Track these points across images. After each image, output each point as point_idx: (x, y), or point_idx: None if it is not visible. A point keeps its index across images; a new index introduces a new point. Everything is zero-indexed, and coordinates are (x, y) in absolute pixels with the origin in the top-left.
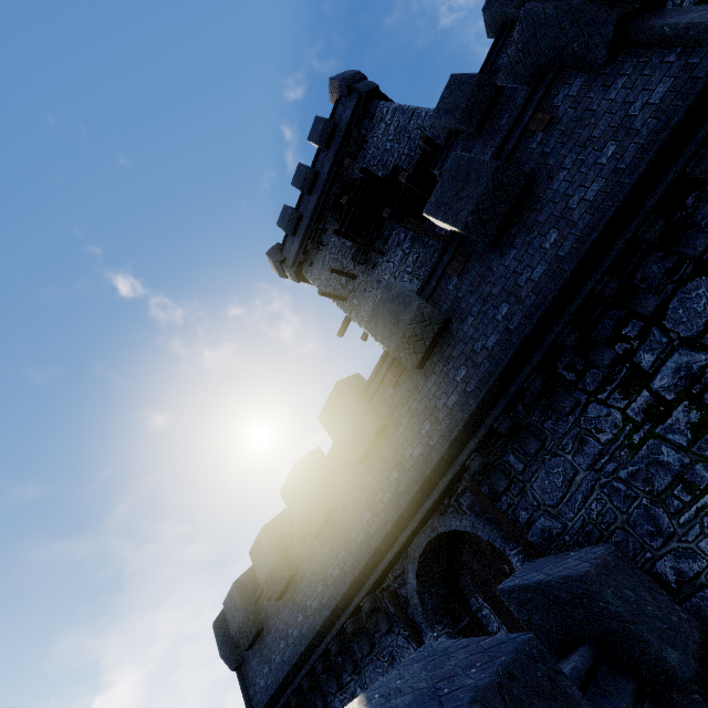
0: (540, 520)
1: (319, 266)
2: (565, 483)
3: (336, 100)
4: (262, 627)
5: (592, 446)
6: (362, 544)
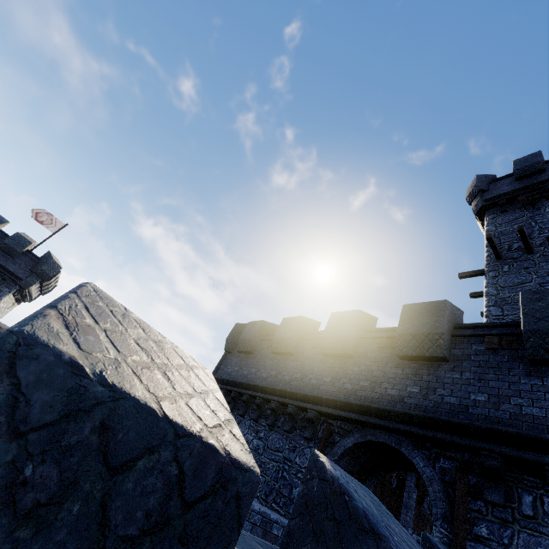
0: None
1: (508, 218)
2: None
3: None
4: (253, 352)
5: None
6: (344, 390)
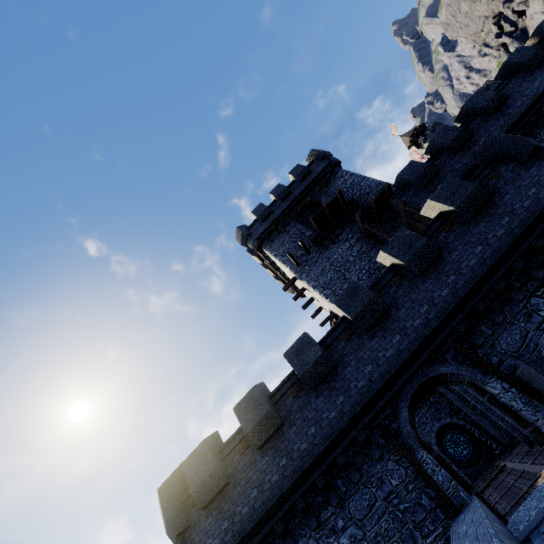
0: (507, 360)
1: (278, 243)
2: (522, 338)
3: (312, 160)
4: (229, 481)
5: (536, 318)
6: (363, 388)
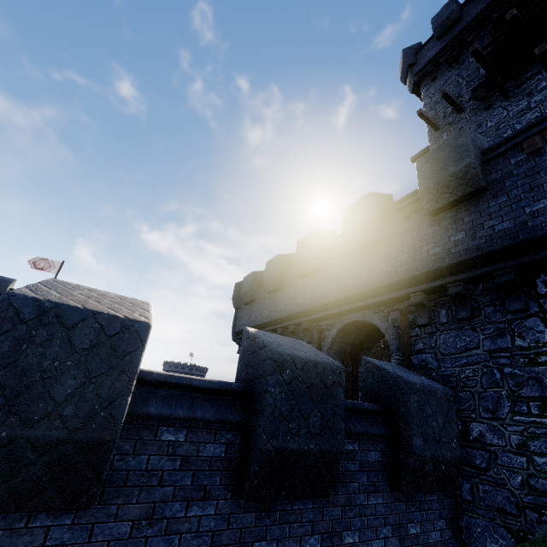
0: (427, 355)
1: (439, 84)
2: (463, 348)
3: None
4: (255, 300)
5: (505, 341)
6: (321, 296)
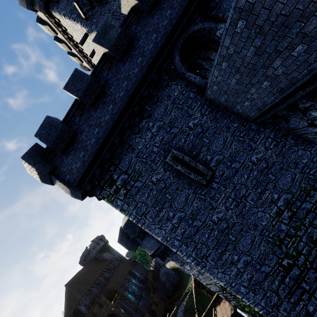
0: (226, 14)
1: (64, 3)
2: None
3: None
4: (76, 133)
5: None
6: (152, 49)
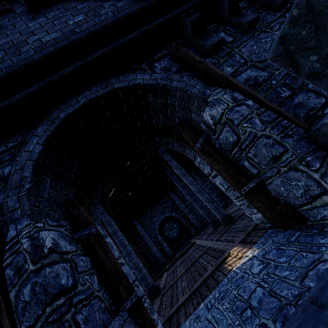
0: (246, 72)
1: None
2: None
3: None
4: None
5: None
6: None
